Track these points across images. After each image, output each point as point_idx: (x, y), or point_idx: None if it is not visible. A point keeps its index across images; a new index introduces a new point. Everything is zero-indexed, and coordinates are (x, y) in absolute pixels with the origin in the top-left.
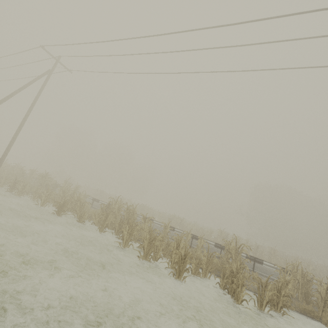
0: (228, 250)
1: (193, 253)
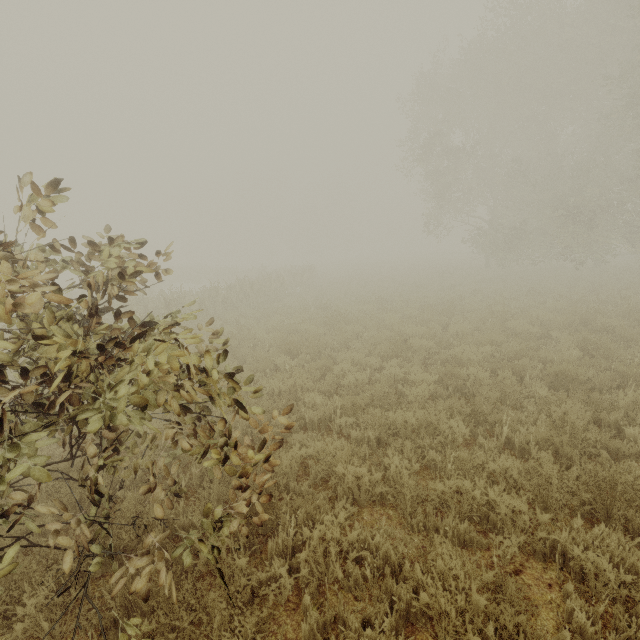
0: None
1: None
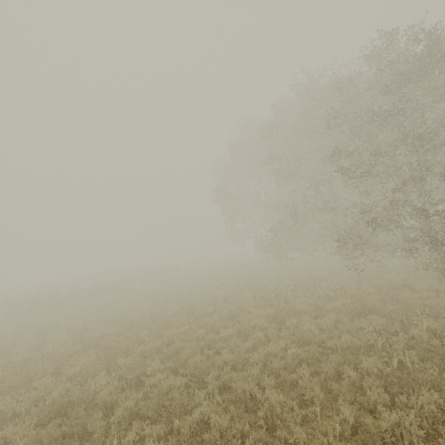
0: None
1: None
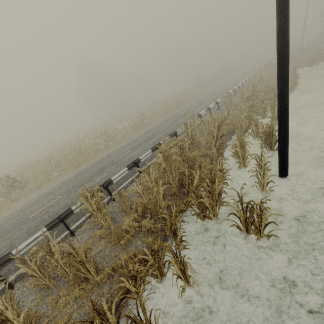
0: (262, 79)
1: None
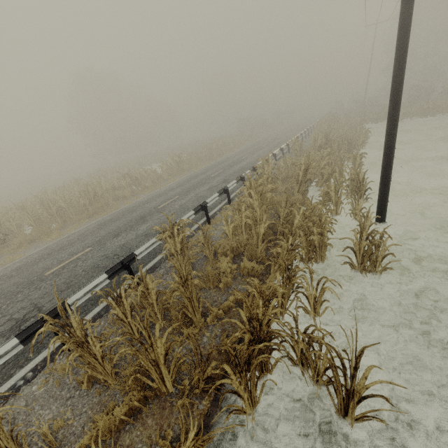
0: (329, 129)
1: None
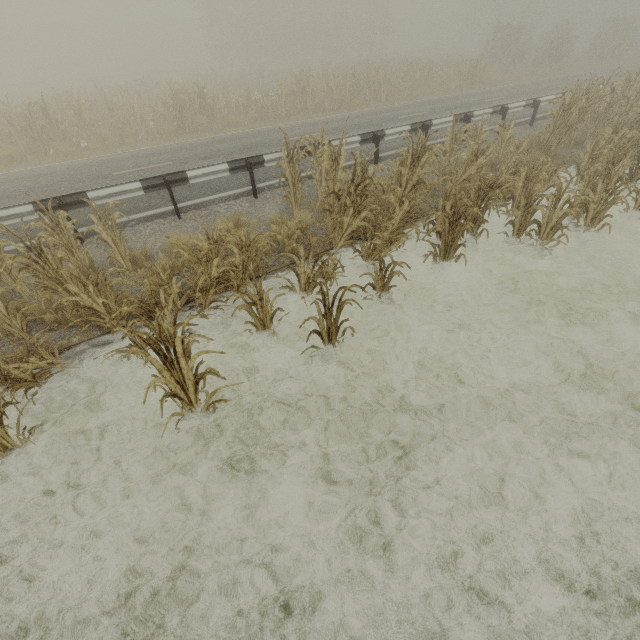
0: (566, 119)
1: (502, 161)
